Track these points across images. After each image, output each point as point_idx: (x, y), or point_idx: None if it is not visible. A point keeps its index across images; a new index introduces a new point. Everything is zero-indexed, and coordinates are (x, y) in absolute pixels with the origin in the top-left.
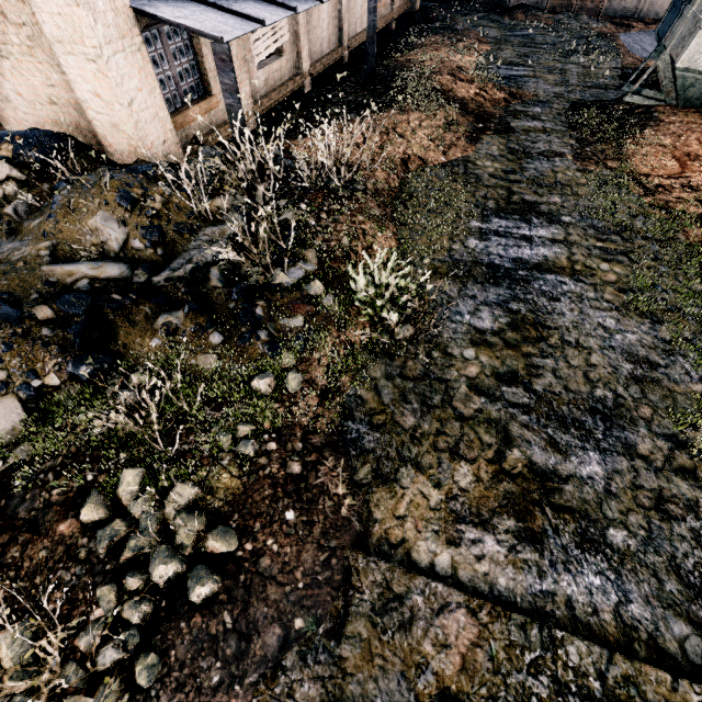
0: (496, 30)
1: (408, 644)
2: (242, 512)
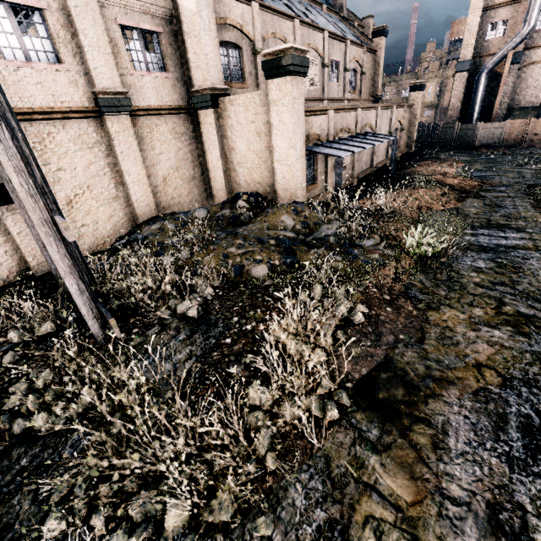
0: (467, 157)
1: (457, 349)
2: (367, 304)
